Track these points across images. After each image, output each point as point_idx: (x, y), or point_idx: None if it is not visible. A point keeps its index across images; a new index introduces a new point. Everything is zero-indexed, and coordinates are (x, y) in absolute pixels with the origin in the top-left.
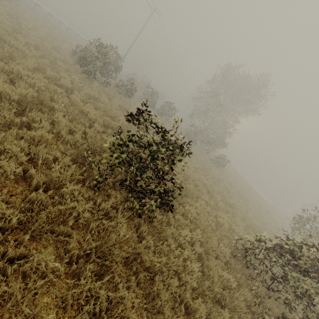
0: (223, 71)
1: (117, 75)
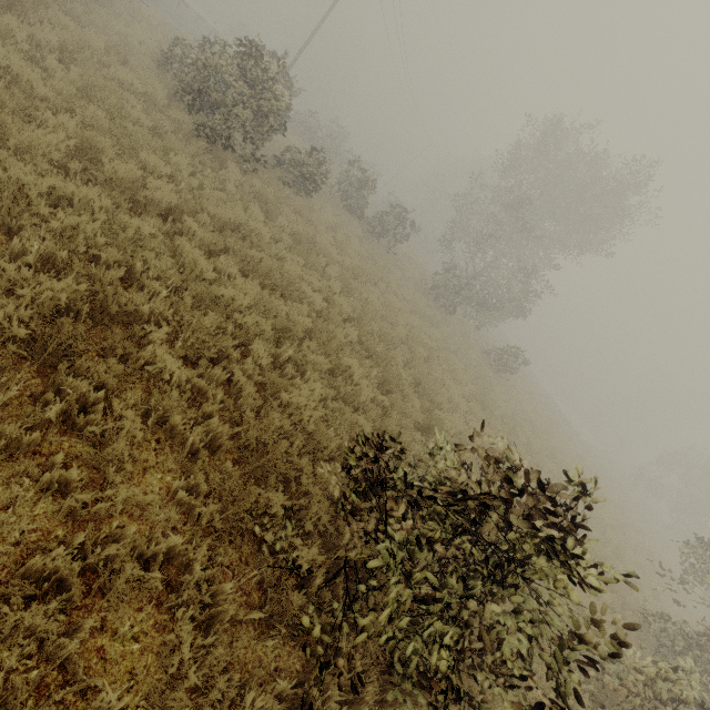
0: (543, 136)
1: None
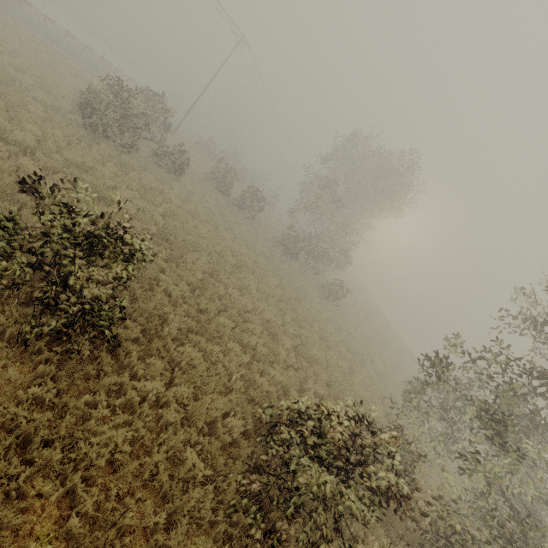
0: (345, 142)
1: (164, 137)
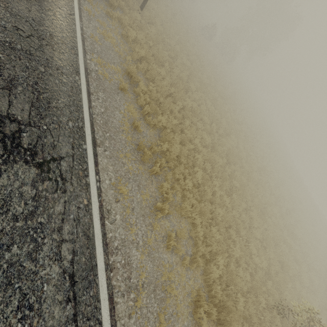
0: None
1: None
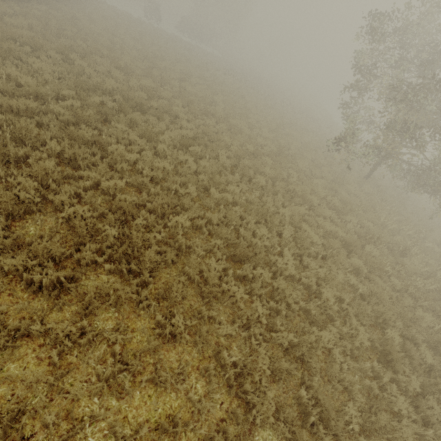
0: None
1: None
